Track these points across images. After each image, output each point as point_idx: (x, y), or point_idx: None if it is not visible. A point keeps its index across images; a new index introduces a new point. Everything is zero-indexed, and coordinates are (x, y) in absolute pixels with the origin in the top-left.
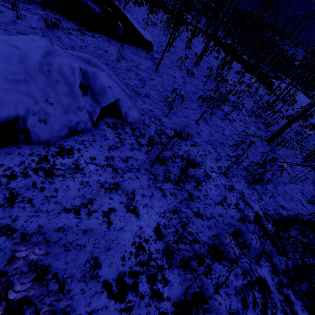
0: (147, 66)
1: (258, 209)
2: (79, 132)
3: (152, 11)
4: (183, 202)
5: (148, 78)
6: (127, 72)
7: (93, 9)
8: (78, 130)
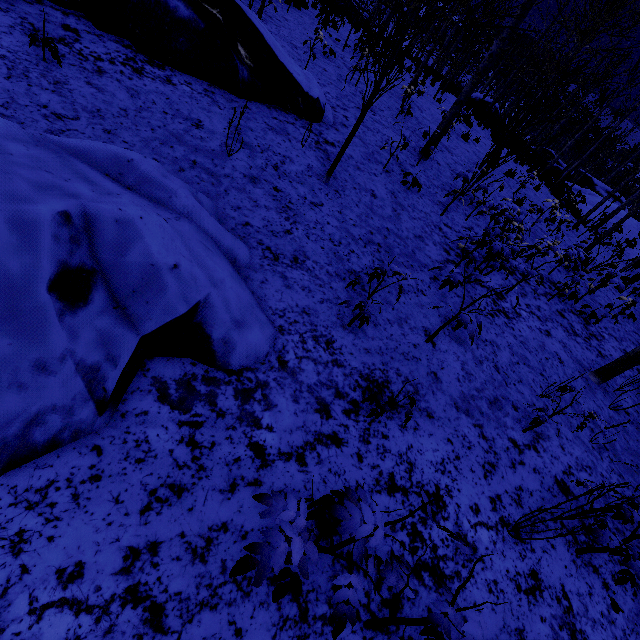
0: (306, 164)
1: None
2: (40, 449)
3: (327, 21)
4: None
5: (305, 203)
6: (248, 187)
7: (171, 9)
8: (37, 441)
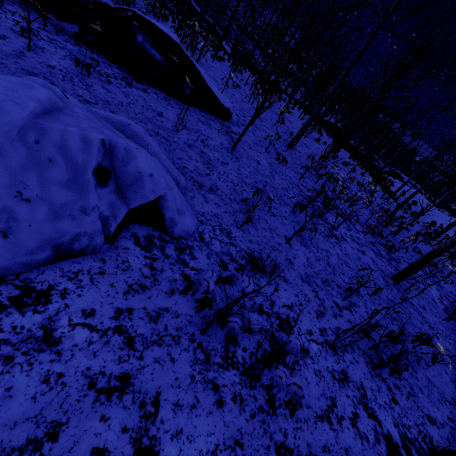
0: (220, 142)
1: (391, 426)
2: (75, 254)
3: (236, 69)
4: (256, 417)
5: (218, 162)
6: (187, 149)
7: (151, 55)
8: (75, 249)
